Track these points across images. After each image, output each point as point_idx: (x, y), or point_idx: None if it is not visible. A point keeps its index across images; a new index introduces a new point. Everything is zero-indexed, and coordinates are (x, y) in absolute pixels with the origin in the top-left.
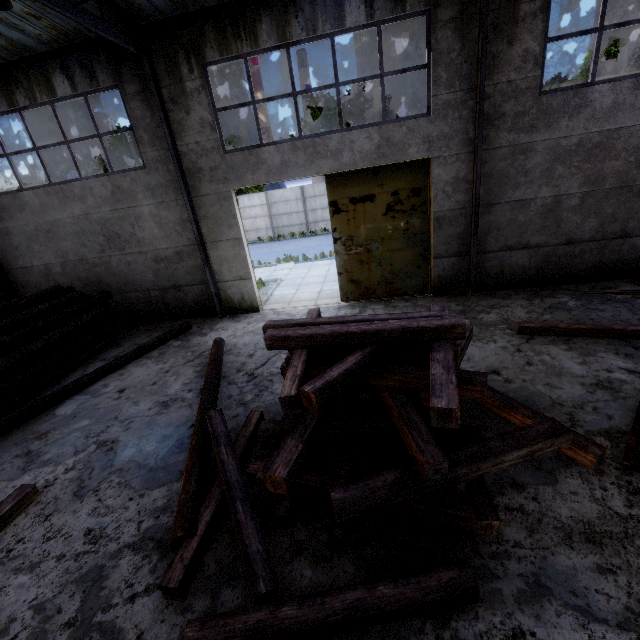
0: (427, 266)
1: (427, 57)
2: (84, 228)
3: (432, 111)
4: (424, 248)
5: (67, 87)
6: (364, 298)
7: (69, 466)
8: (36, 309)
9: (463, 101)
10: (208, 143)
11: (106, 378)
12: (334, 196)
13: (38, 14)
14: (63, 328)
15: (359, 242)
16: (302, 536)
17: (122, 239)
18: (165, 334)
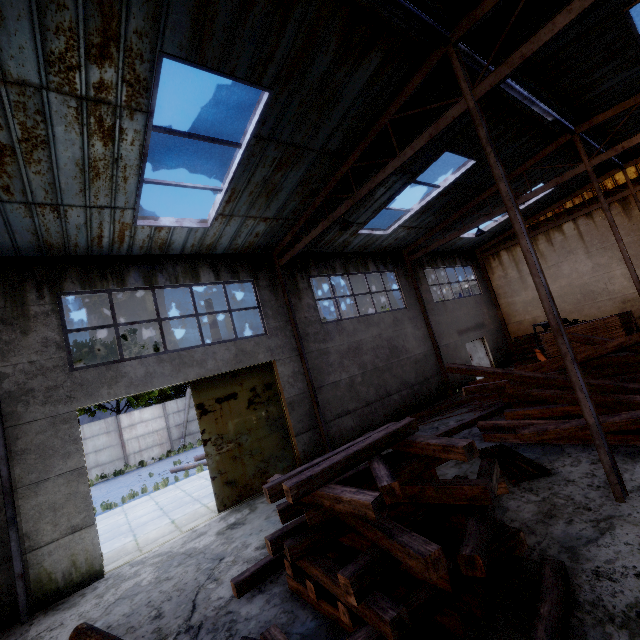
0: (291, 446)
1: (257, 303)
2: None
3: (268, 332)
4: (285, 430)
5: None
6: (243, 498)
7: None
8: None
9: (285, 326)
10: (50, 361)
11: None
12: (200, 399)
13: None
14: None
15: (229, 438)
16: None
17: None
18: None
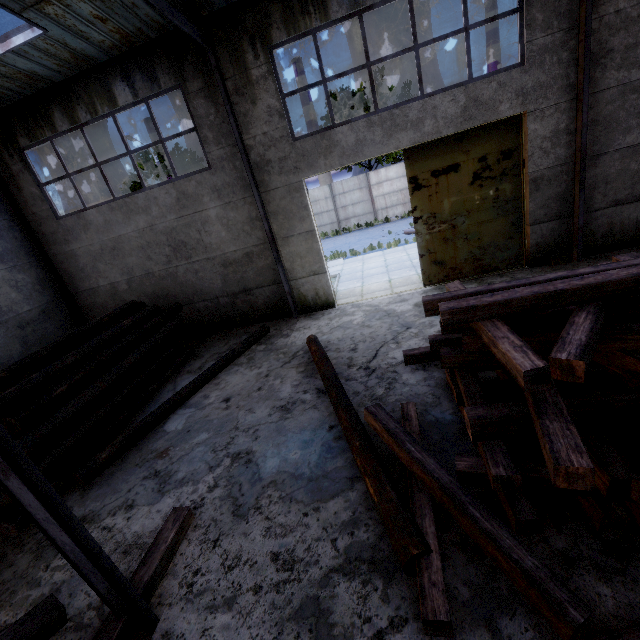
0: (521, 235)
1: None
2: (149, 240)
3: (526, 59)
4: (517, 216)
5: (128, 95)
6: (449, 279)
7: (211, 483)
8: (121, 325)
9: (562, 42)
10: (276, 132)
11: (202, 389)
12: (413, 171)
13: (105, 16)
14: (148, 342)
15: (442, 218)
16: (561, 543)
17: (188, 247)
18: (248, 339)
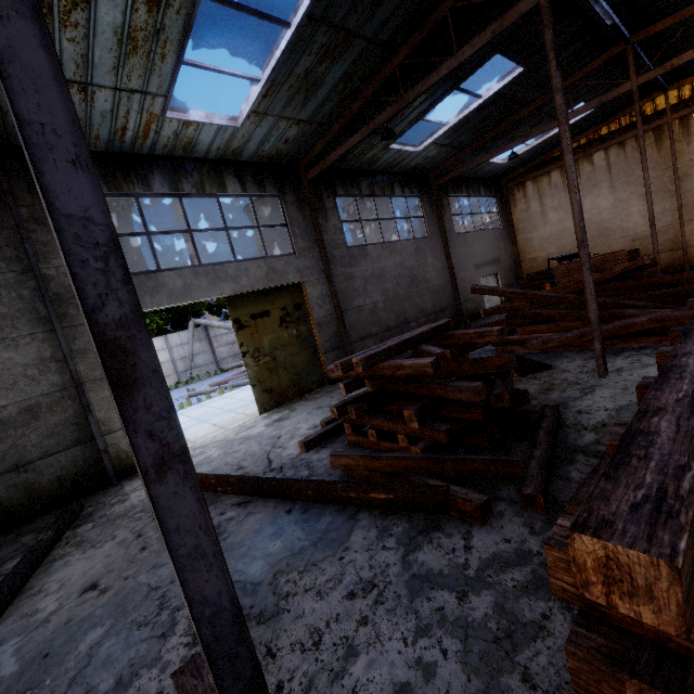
0: (319, 362)
1: (285, 220)
2: None
3: (297, 252)
4: (314, 348)
5: None
6: (280, 404)
7: (186, 640)
8: None
9: (312, 247)
10: None
11: (5, 615)
12: (236, 314)
13: None
14: None
15: (265, 352)
16: None
17: None
18: (58, 522)
